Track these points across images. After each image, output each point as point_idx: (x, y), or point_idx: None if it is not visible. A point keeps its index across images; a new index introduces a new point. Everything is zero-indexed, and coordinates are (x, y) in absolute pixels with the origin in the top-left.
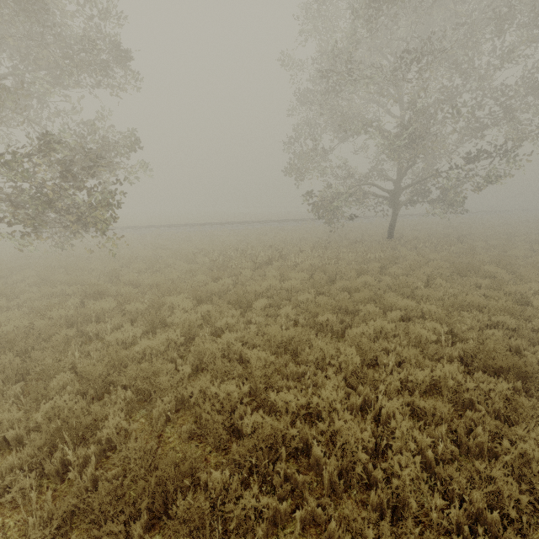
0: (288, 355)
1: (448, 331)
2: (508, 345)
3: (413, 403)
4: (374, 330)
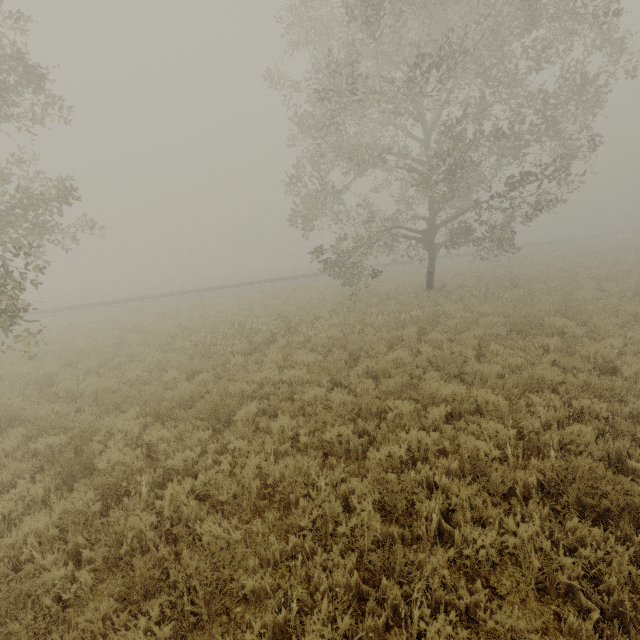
0: (275, 511)
1: (516, 431)
2: (604, 451)
3: (476, 605)
4: (409, 445)
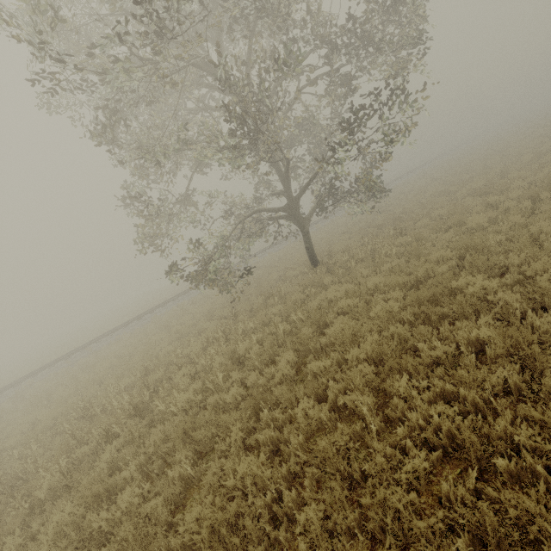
0: None
1: None
2: None
3: None
4: None
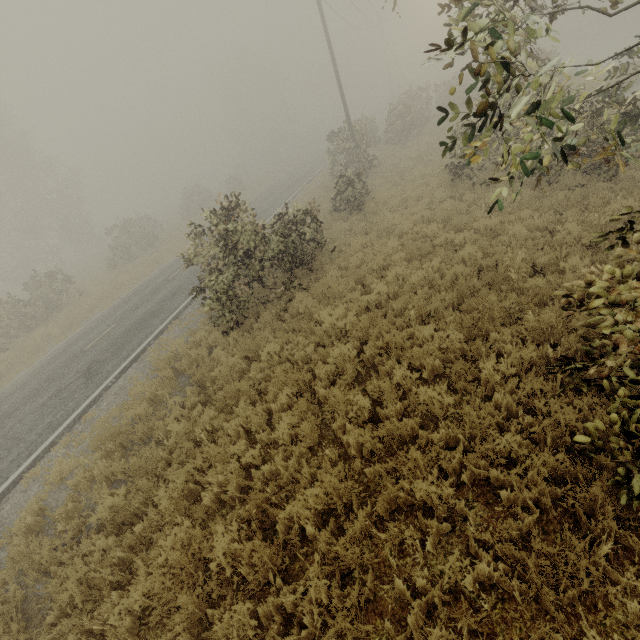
0: None
1: None
2: None
3: None
4: None
